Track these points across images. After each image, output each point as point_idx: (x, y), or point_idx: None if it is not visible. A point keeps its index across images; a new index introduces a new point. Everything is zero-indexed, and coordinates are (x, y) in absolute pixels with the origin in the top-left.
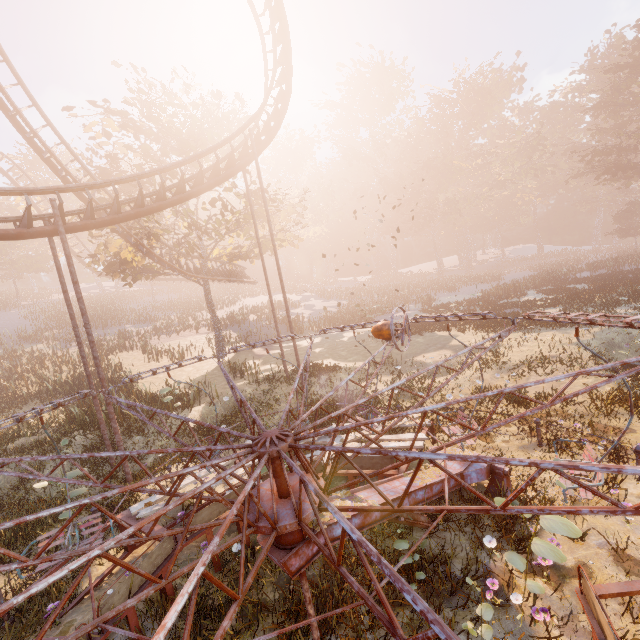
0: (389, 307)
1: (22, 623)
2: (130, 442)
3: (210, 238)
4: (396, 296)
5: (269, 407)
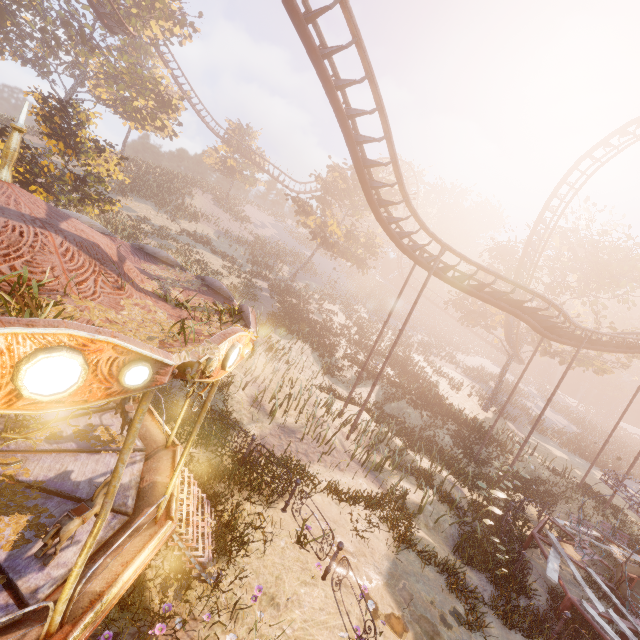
0: (637, 476)
1: None
2: (478, 449)
3: None
4: (638, 465)
5: (585, 507)
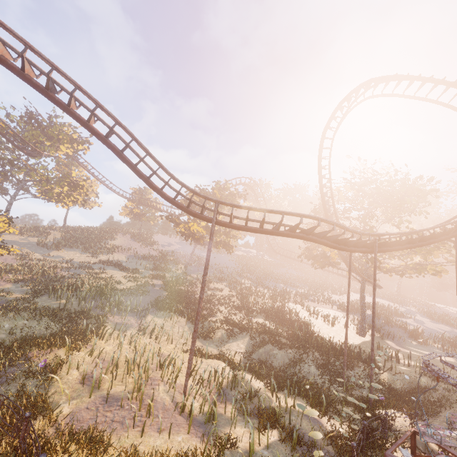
0: None
1: (370, 456)
2: (346, 373)
3: (380, 256)
4: None
5: None
